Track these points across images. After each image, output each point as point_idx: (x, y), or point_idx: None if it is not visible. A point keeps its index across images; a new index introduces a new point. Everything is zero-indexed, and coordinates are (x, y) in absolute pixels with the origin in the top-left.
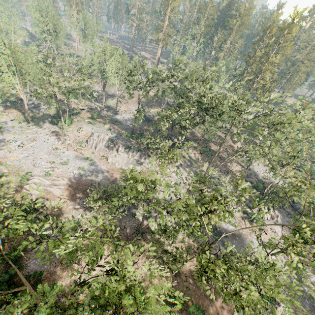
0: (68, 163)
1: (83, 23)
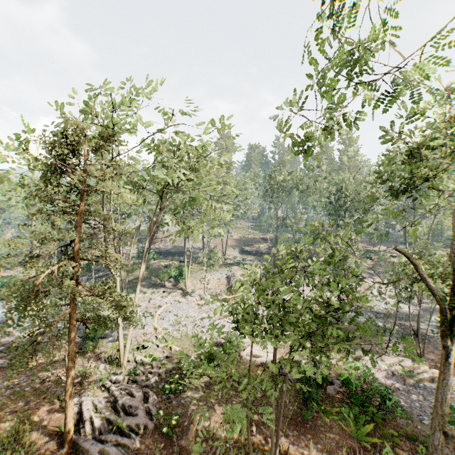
0: None
1: None
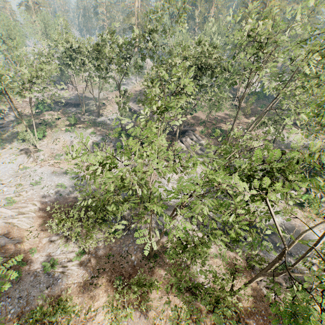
0: (42, 182)
1: (43, 26)
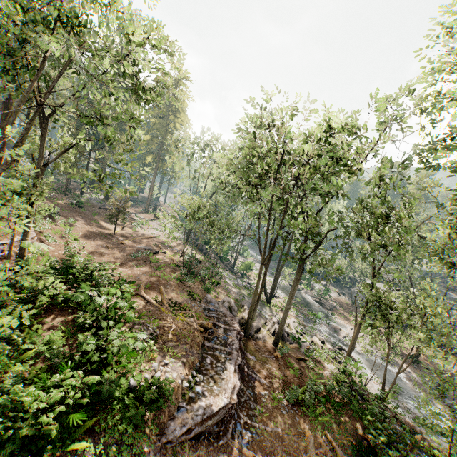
0: None
1: None
